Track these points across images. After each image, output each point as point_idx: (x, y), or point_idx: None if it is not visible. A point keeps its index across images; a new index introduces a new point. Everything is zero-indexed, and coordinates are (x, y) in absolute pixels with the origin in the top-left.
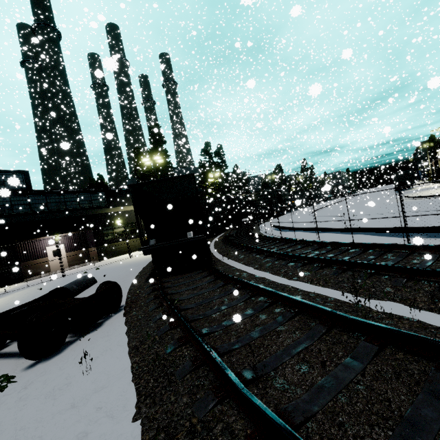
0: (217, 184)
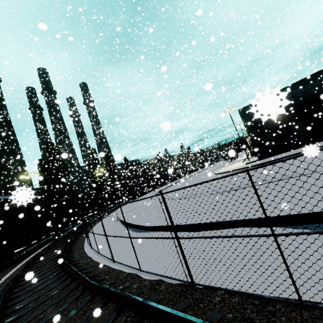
0: (104, 176)
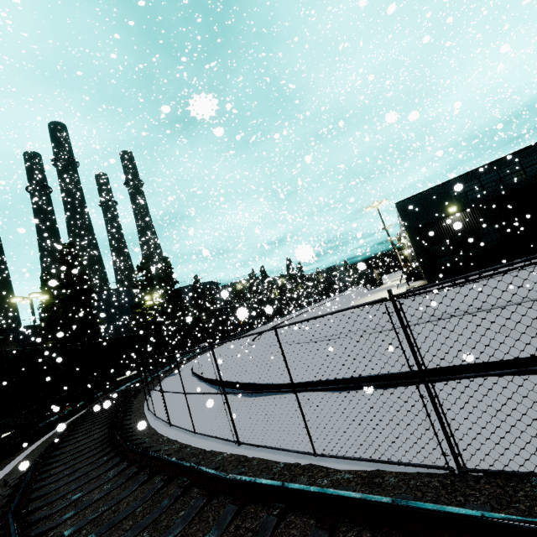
0: (160, 306)
